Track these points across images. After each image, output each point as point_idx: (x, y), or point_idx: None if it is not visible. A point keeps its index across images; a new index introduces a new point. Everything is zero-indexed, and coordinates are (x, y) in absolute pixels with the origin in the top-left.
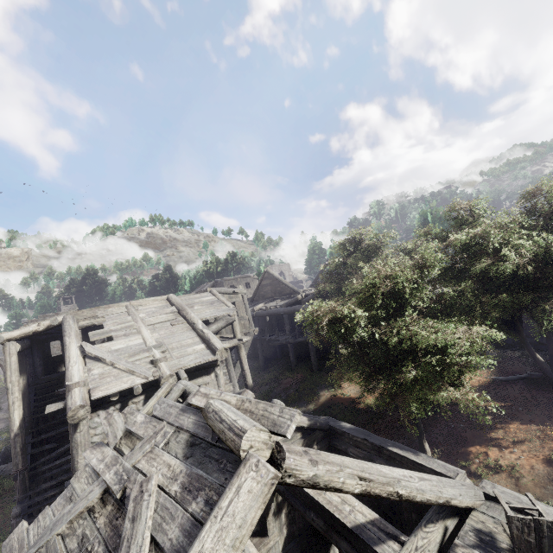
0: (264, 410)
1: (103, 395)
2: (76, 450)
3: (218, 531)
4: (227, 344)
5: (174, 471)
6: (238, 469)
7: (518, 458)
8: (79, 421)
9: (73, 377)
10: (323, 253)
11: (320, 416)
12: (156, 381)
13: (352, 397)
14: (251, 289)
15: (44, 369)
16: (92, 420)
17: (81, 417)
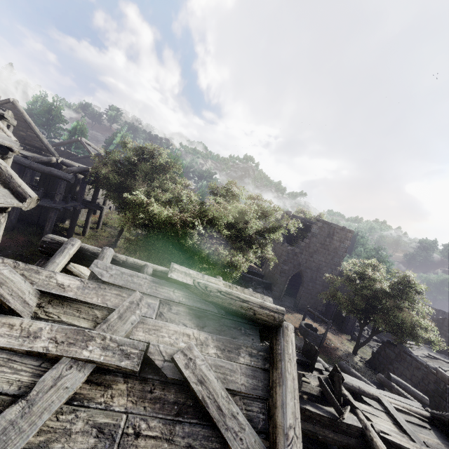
0: (251, 295)
1: None
2: None
3: (295, 366)
4: None
5: (199, 338)
6: (285, 332)
7: None
8: None
9: None
10: (60, 120)
11: None
12: None
13: None
14: None
15: None
16: None
17: None
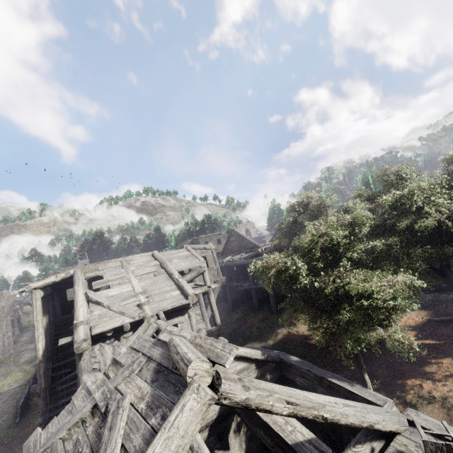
0: (211, 345)
1: (100, 331)
2: (81, 374)
3: (165, 440)
4: (199, 290)
5: (143, 392)
6: (184, 391)
7: (450, 390)
8: (83, 351)
9: (79, 317)
10: (281, 213)
11: (278, 350)
12: (142, 320)
13: (305, 334)
14: (221, 244)
15: (62, 310)
16: (93, 351)
17: (84, 348)
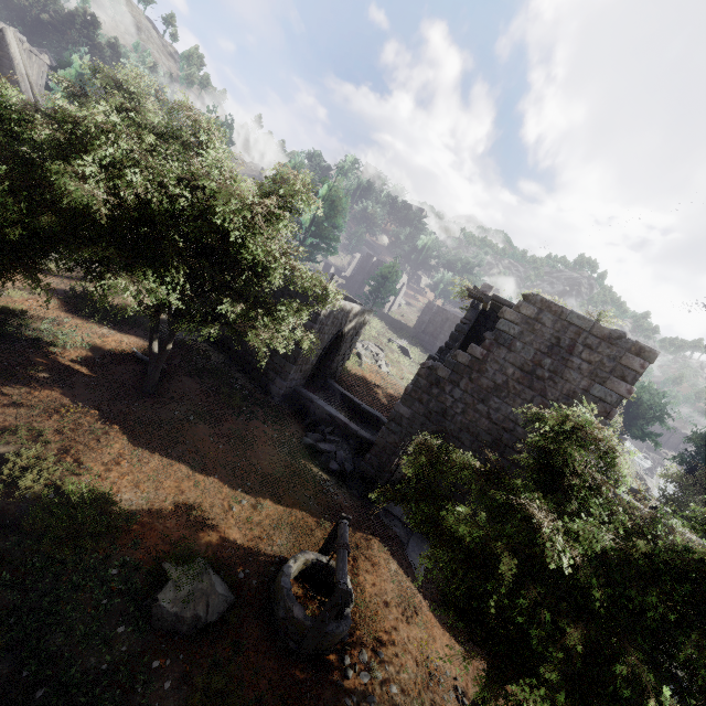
0: None
1: None
2: None
3: None
4: None
5: None
6: None
7: None
8: None
9: None
10: None
11: None
12: None
13: None
14: None
15: None
16: None
17: None
